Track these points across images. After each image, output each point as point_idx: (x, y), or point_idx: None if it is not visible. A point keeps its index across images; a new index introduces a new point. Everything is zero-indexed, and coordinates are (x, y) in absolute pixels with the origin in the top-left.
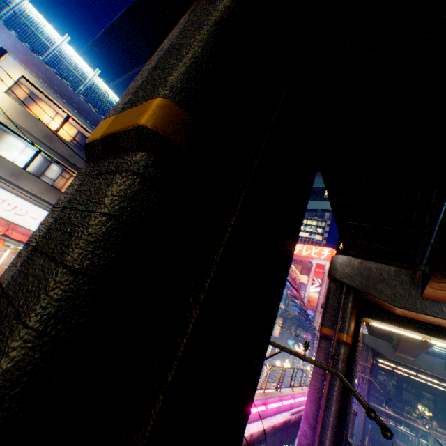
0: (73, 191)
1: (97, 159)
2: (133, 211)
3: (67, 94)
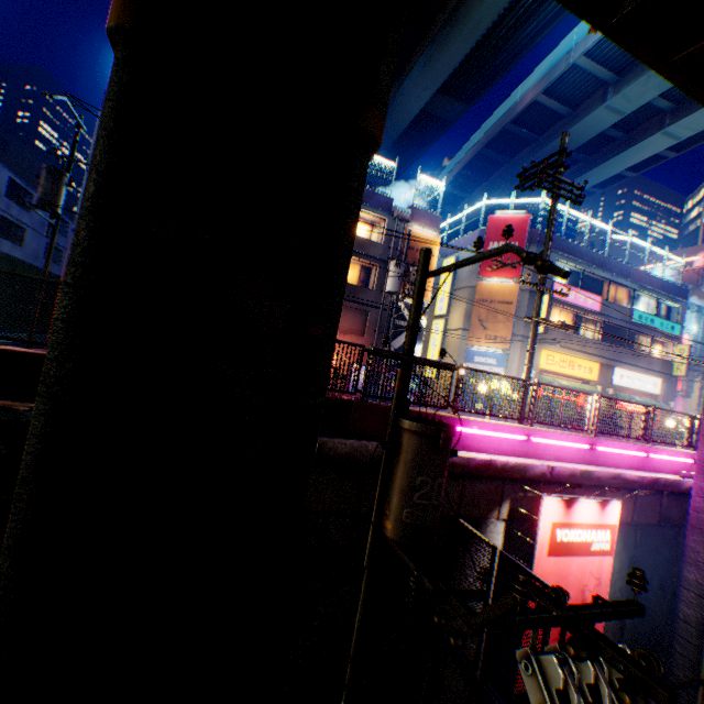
0: None
1: None
2: (117, 92)
3: None
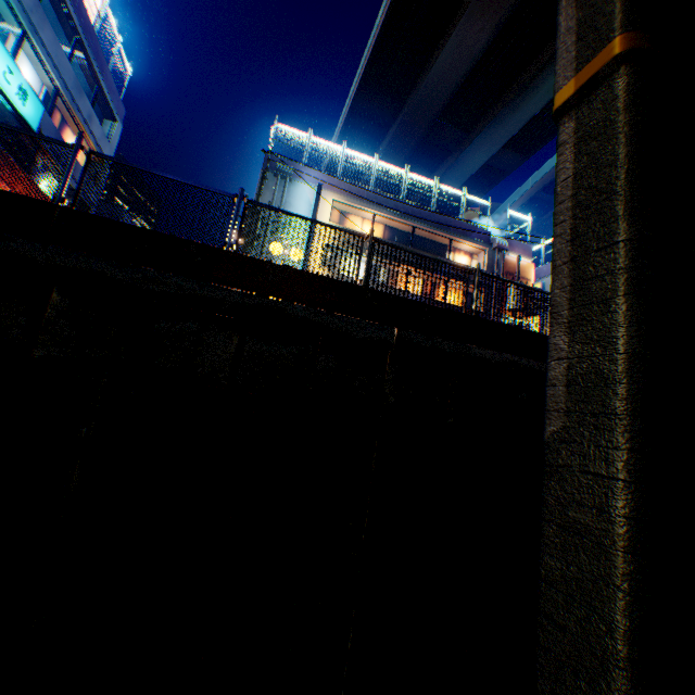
0: (571, 129)
1: (572, 109)
2: (636, 90)
3: (364, 195)
